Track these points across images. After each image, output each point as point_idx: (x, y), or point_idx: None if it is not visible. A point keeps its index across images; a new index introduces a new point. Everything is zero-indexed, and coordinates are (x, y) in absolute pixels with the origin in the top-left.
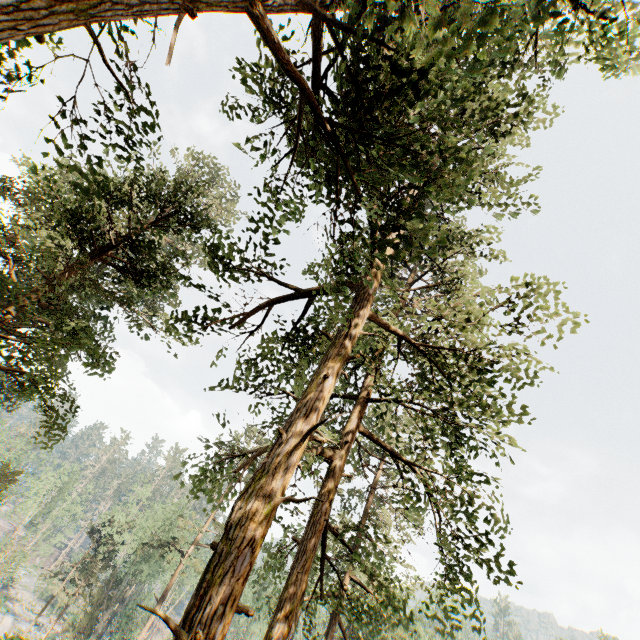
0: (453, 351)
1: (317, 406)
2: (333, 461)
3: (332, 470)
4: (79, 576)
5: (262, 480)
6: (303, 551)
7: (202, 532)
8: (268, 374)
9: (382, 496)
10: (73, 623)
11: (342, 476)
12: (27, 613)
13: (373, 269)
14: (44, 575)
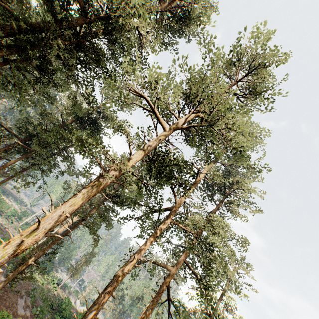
0: (203, 237)
1: (142, 250)
2: (170, 271)
3: (169, 274)
4: (111, 303)
5: (123, 267)
6: (152, 300)
7: None
8: None
9: (225, 302)
10: None
11: (173, 278)
12: None
13: (177, 205)
14: None
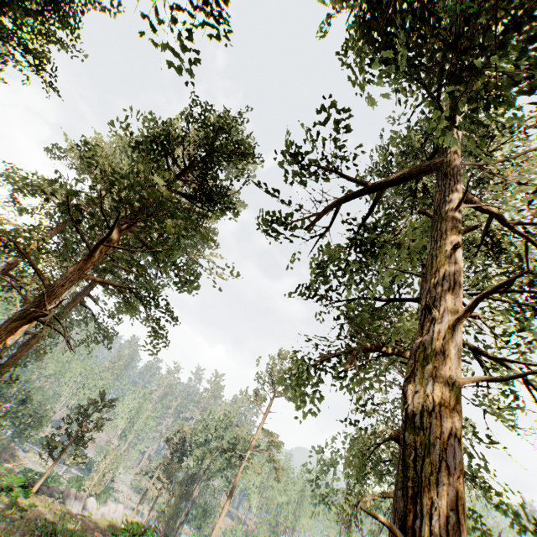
0: None
1: (457, 278)
2: None
3: None
4: (163, 474)
5: (428, 359)
6: None
7: (255, 439)
8: (327, 283)
9: None
10: (163, 511)
11: None
12: (127, 502)
13: (448, 148)
14: (138, 473)
